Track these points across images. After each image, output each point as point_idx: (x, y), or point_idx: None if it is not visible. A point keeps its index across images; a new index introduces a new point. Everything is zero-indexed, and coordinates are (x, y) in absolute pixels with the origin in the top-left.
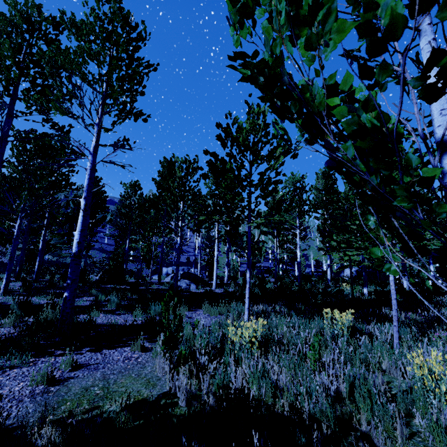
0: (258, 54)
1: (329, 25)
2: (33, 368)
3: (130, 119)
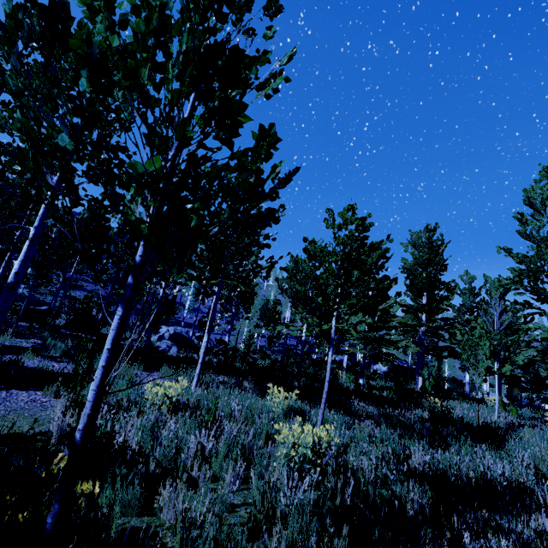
0: None
1: None
2: None
3: None
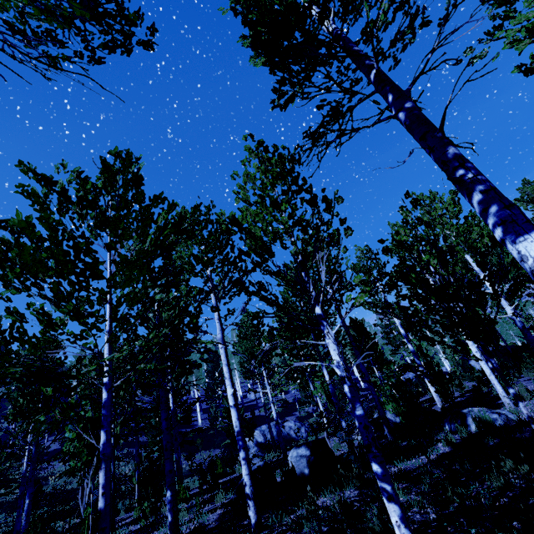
0: None
1: None
2: None
3: None
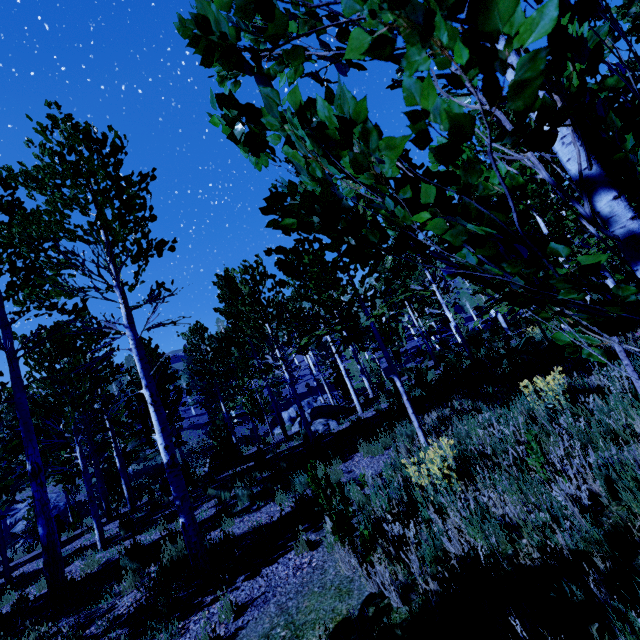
0: (296, 187)
1: (373, 143)
2: (188, 636)
3: (152, 256)
